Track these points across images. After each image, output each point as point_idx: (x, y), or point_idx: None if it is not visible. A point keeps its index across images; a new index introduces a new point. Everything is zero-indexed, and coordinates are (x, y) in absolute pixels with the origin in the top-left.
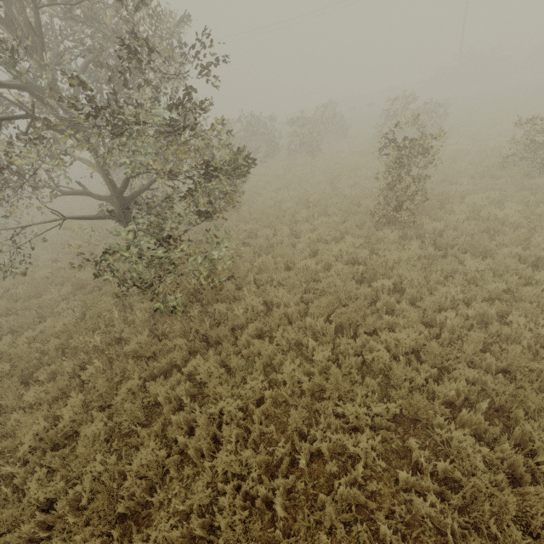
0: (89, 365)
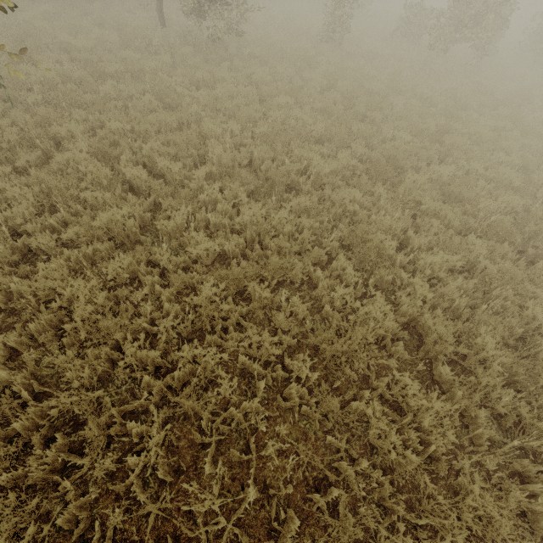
0: (163, 49)
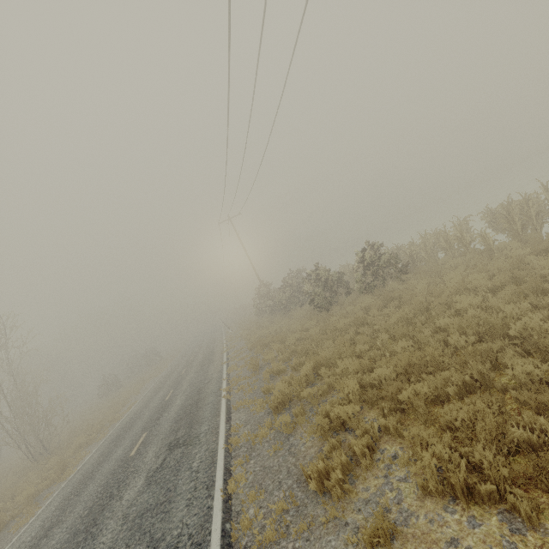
0: None
